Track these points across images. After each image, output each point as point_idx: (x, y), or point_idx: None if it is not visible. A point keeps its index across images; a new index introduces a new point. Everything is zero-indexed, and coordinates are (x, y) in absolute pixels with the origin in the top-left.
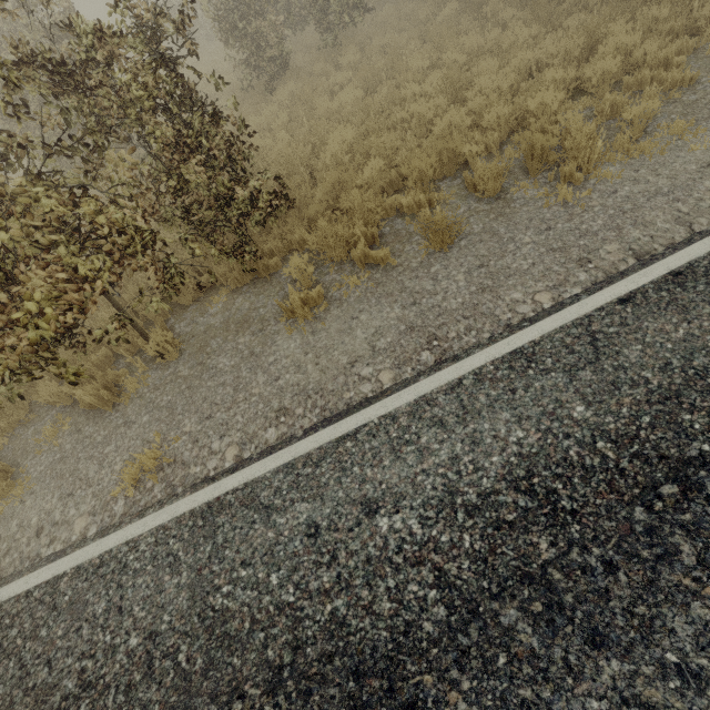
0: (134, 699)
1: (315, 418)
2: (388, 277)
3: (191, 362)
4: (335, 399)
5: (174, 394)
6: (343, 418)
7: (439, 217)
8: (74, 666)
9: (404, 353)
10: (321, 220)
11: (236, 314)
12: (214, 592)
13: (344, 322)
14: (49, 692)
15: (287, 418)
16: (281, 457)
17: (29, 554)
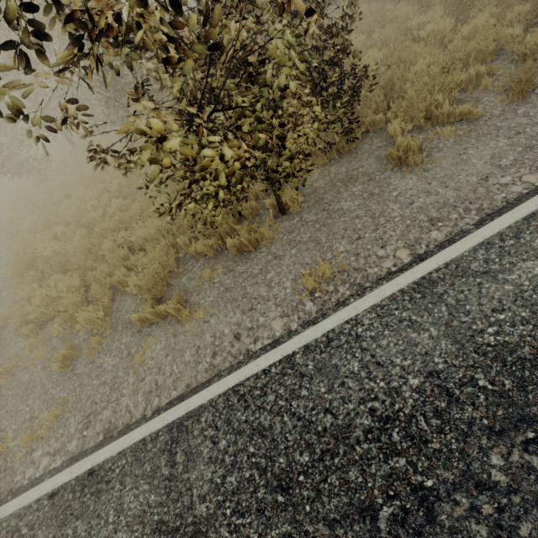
0: (452, 420)
1: (476, 217)
2: (476, 125)
3: (313, 211)
4: (487, 202)
5: (311, 232)
6: (515, 206)
7: (530, 64)
8: (359, 408)
9: (536, 162)
10: (409, 91)
11: (337, 176)
12: (479, 334)
13: (453, 158)
14: (345, 431)
15: (445, 223)
16: (469, 241)
17: (239, 351)
